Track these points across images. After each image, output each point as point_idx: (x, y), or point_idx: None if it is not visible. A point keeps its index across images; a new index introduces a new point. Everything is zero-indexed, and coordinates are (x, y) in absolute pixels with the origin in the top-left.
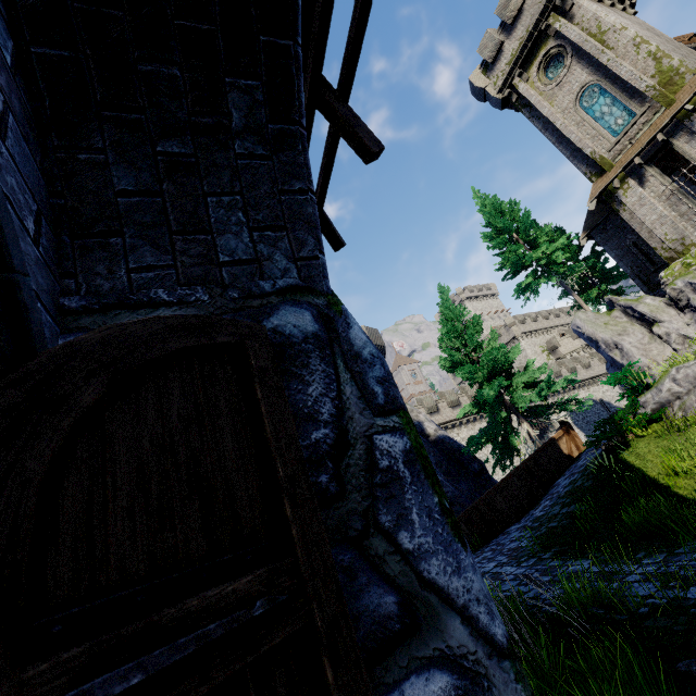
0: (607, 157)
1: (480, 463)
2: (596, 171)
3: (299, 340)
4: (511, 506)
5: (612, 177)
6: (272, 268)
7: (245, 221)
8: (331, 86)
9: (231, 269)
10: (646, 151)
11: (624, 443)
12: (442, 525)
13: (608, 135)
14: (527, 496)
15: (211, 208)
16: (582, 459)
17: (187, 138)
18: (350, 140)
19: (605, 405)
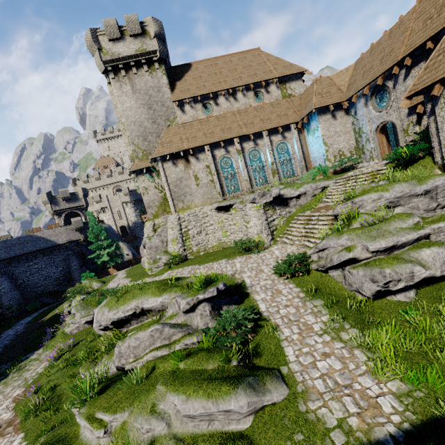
0: None
1: None
2: None
3: None
4: None
5: None
6: None
7: None
8: None
9: None
10: None
11: None
12: None
13: None
14: None
15: None
16: None
17: None
18: None
19: None
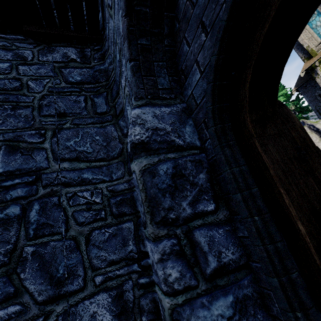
0: (314, 49)
1: None
2: (307, 56)
3: None
4: None
5: (315, 60)
6: None
7: None
8: None
9: None
10: None
11: None
12: None
13: (317, 37)
14: None
15: None
16: None
17: None
18: None
19: None
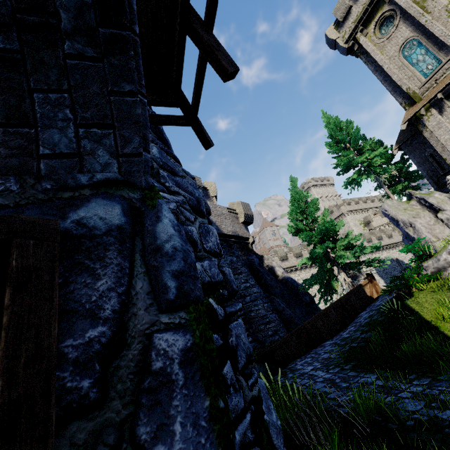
0: (418, 92)
1: (310, 297)
2: (409, 102)
3: (101, 233)
4: (328, 327)
5: (420, 107)
6: (93, 162)
7: (72, 117)
8: (199, 17)
9: (49, 161)
10: (446, 89)
11: (409, 293)
12: (206, 434)
13: (420, 76)
14: (339, 322)
15: (37, 103)
16: (379, 300)
17: (13, 34)
18: (212, 62)
19: (399, 262)
